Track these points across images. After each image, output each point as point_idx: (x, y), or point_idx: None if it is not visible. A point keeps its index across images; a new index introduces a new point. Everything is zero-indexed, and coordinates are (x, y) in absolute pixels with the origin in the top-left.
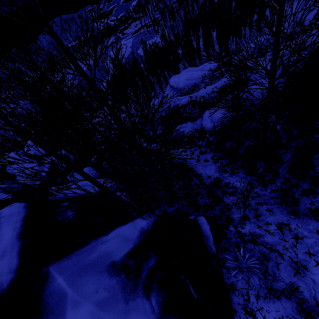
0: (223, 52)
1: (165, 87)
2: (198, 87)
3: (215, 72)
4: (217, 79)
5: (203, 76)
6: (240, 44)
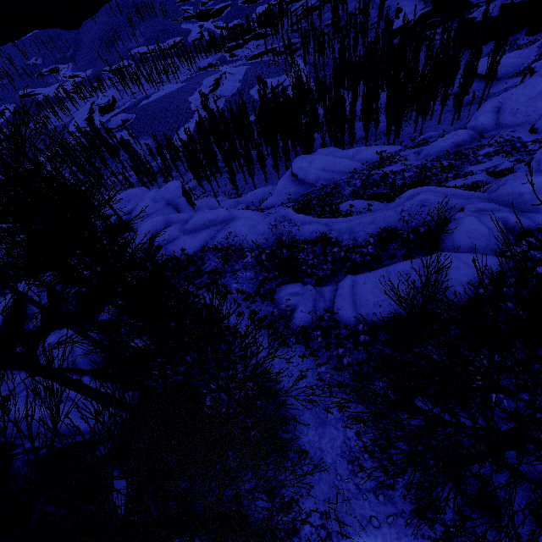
0: (391, 131)
1: (283, 167)
2: (340, 193)
3: (374, 170)
4: (374, 188)
5: (351, 172)
6: (423, 127)
